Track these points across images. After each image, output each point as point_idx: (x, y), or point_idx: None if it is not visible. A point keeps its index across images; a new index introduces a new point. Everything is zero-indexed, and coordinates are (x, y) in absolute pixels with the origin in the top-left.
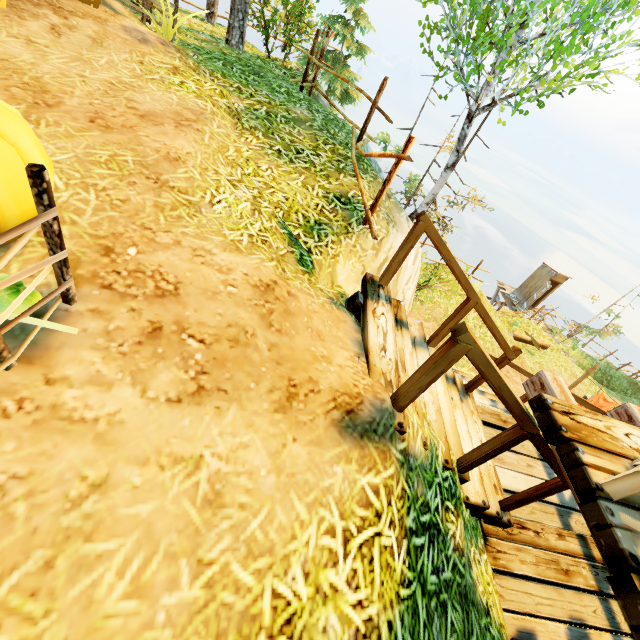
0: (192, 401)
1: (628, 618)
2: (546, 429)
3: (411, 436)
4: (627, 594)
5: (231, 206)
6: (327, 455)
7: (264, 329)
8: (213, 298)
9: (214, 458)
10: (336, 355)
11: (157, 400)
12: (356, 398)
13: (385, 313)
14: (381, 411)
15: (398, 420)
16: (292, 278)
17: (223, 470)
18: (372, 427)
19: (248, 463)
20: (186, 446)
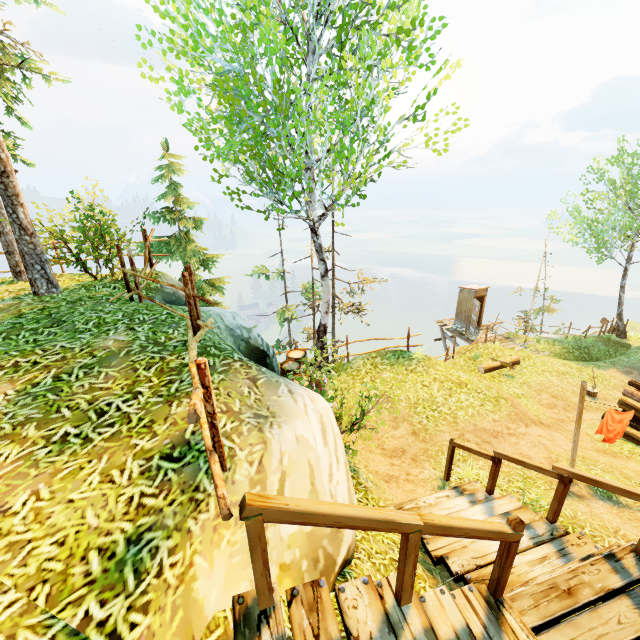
0: None
1: None
2: None
3: None
4: None
5: None
6: None
7: None
8: None
9: None
10: None
11: None
12: None
13: None
14: None
15: None
16: None
17: None
18: None
19: None
20: None
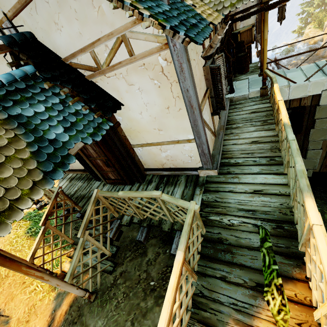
0: None
1: None
2: None
3: None
4: None
5: None
6: None
7: None
8: None
9: None
10: None
11: None
12: None
13: None
14: None
15: None
16: None
17: None
18: None
19: None
20: None
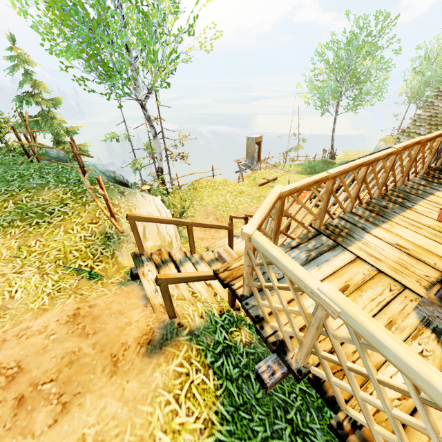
0: (63, 414)
1: (263, 341)
2: (221, 283)
3: (190, 321)
4: (259, 333)
5: (26, 287)
6: (147, 373)
7: (85, 340)
8: (45, 352)
9: (91, 428)
10: (133, 316)
11: (43, 432)
12: (150, 332)
13: (150, 269)
14: (165, 327)
15: (177, 322)
16: (89, 294)
17: (99, 429)
18: (164, 339)
19: (110, 414)
20: (72, 437)
